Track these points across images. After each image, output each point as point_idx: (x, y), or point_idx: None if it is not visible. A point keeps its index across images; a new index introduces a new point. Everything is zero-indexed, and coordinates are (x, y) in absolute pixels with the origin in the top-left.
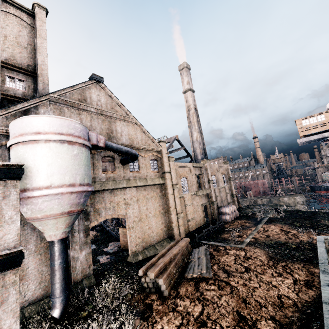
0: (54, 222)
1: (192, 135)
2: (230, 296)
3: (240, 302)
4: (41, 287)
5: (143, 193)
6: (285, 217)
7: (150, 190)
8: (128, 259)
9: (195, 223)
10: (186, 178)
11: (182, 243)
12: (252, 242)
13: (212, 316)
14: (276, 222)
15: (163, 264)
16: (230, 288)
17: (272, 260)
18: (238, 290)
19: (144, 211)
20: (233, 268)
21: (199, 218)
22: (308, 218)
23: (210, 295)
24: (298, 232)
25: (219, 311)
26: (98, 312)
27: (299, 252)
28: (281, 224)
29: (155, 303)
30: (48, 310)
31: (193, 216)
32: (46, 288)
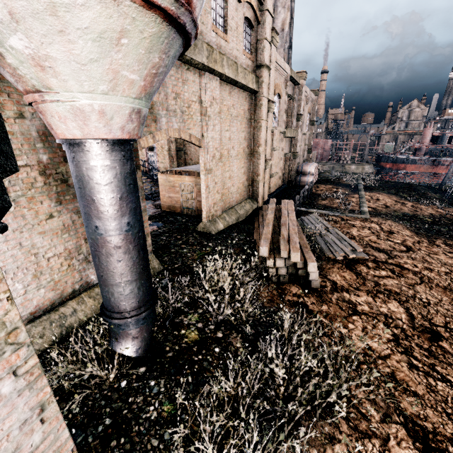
0: (104, 23)
1: (275, 16)
2: (426, 286)
3: (452, 295)
4: (44, 285)
5: (228, 99)
6: (381, 186)
7: (237, 98)
8: (198, 228)
9: (275, 181)
10: (279, 96)
11: (293, 207)
12: (373, 212)
13: (435, 320)
14: (378, 190)
15: (298, 238)
16: (414, 274)
17: (421, 236)
18: (427, 276)
19: (226, 142)
20: (385, 245)
21: (279, 174)
22: (410, 189)
23: (394, 286)
24: (415, 204)
25: (436, 310)
26: (221, 328)
27: (444, 227)
28: (387, 194)
29: (307, 300)
30: (101, 342)
31: (276, 169)
32: (55, 285)
